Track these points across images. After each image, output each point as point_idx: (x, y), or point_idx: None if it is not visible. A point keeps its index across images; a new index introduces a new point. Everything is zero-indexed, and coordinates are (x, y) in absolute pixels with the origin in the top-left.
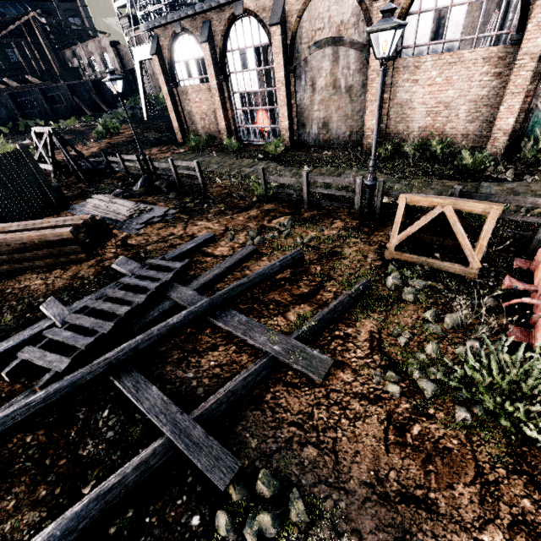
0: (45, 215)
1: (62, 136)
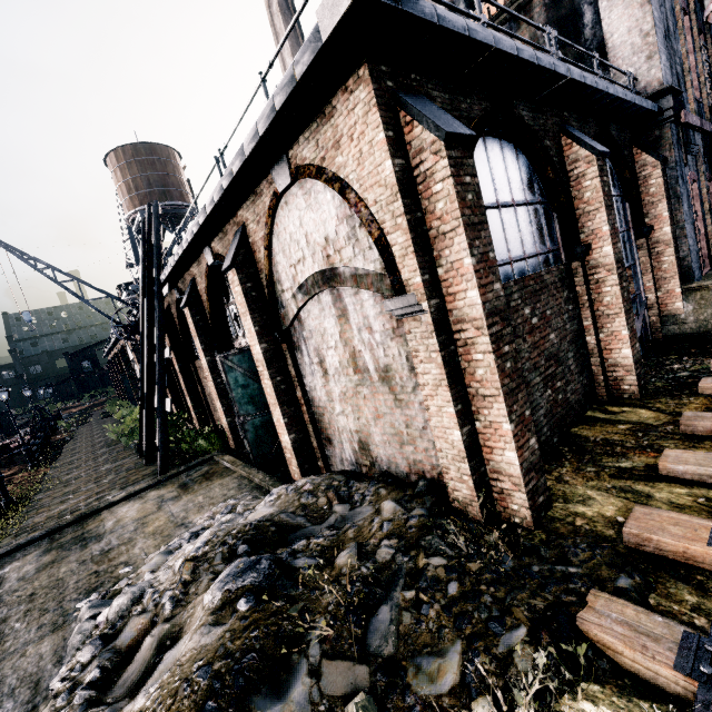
0: (8, 436)
1: (41, 407)
